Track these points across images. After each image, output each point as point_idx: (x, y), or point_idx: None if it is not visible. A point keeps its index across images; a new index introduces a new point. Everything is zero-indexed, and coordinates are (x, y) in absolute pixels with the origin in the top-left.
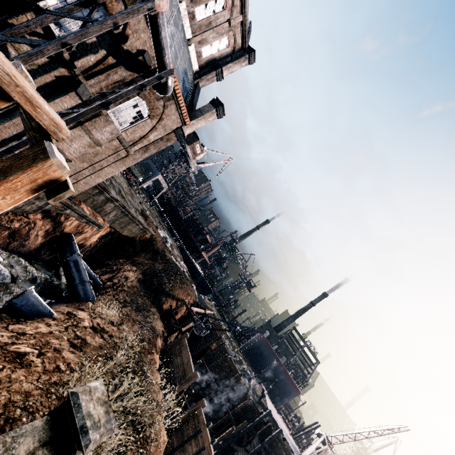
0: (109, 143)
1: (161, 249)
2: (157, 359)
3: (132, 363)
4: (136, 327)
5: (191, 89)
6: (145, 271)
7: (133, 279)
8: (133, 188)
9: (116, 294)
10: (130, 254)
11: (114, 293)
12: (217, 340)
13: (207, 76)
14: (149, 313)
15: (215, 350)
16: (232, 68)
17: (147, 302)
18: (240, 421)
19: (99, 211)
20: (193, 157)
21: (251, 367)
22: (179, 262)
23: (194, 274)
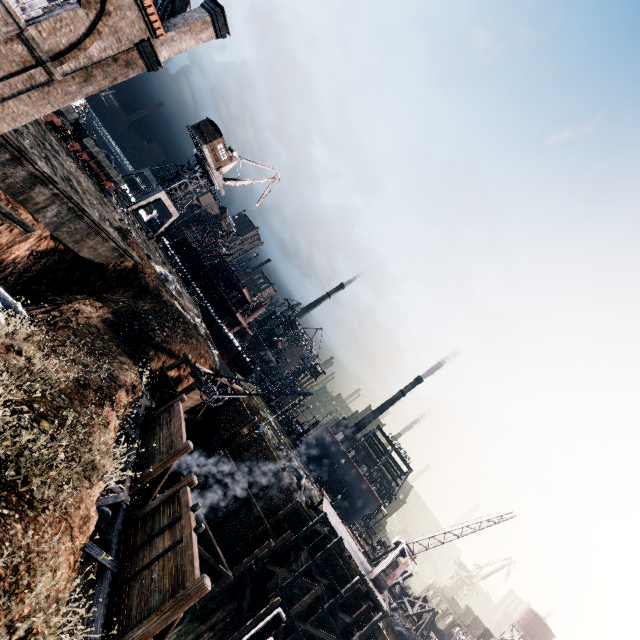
0: (7, 46)
1: (152, 287)
2: (113, 417)
3: (43, 405)
4: (76, 369)
5: None
6: (118, 310)
7: (91, 316)
8: (109, 197)
9: (53, 331)
10: (97, 290)
11: (47, 329)
12: (248, 423)
13: None
14: (113, 361)
15: (246, 437)
16: None
17: (114, 349)
18: (283, 534)
19: (22, 201)
20: (216, 166)
21: (311, 473)
22: (193, 318)
23: (225, 346)
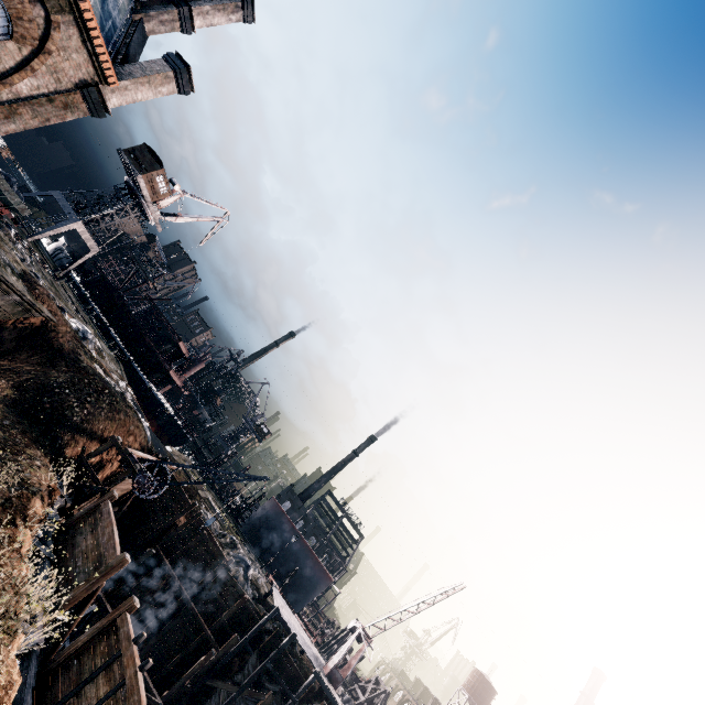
0: None
1: (68, 349)
2: (26, 537)
3: None
4: None
5: (125, 27)
6: (22, 383)
7: None
8: (6, 230)
9: None
10: None
11: None
12: (187, 510)
13: (162, 14)
14: (19, 457)
15: (184, 527)
16: (212, 18)
17: (19, 438)
18: (227, 639)
19: None
20: (153, 199)
21: (255, 556)
22: (116, 382)
23: (153, 411)
